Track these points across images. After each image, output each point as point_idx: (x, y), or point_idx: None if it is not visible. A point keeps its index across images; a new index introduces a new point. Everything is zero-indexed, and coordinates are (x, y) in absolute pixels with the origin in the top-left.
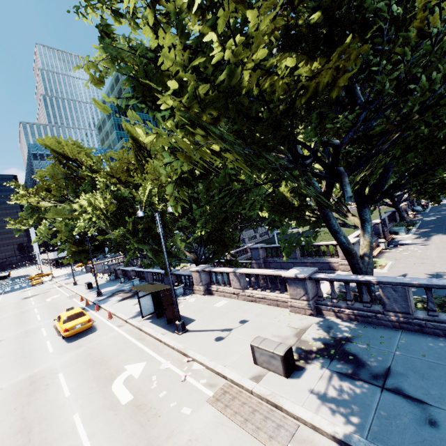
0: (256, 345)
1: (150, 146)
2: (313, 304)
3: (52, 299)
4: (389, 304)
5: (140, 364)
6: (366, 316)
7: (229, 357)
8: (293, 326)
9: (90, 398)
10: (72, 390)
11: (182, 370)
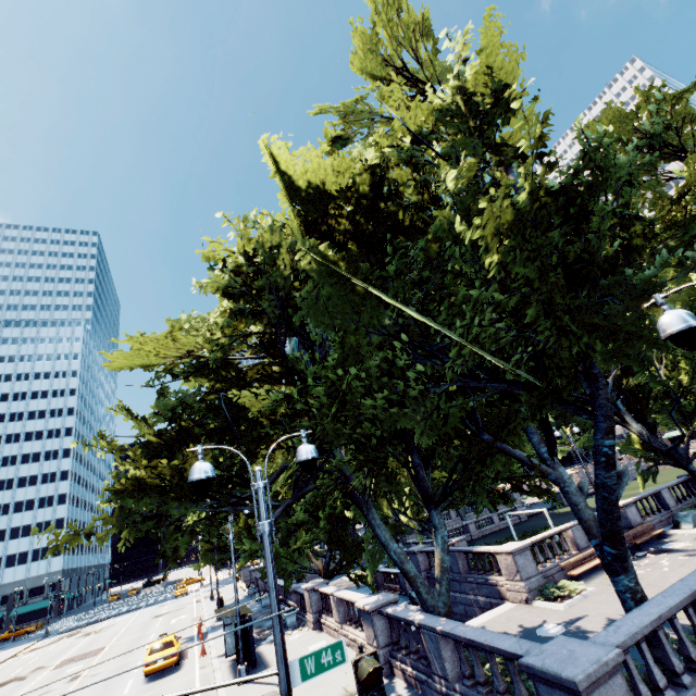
0: None
1: None
2: (385, 656)
3: (177, 620)
4: (432, 661)
5: None
6: (421, 680)
7: None
8: (348, 688)
9: None
10: None
11: None
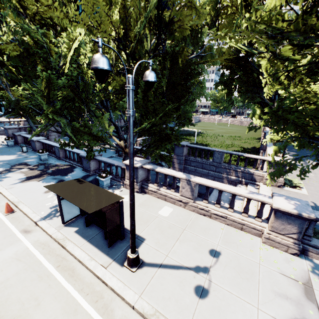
0: None
1: None
2: (301, 244)
3: None
4: None
5: None
6: None
7: None
8: (288, 274)
9: None
10: None
11: None
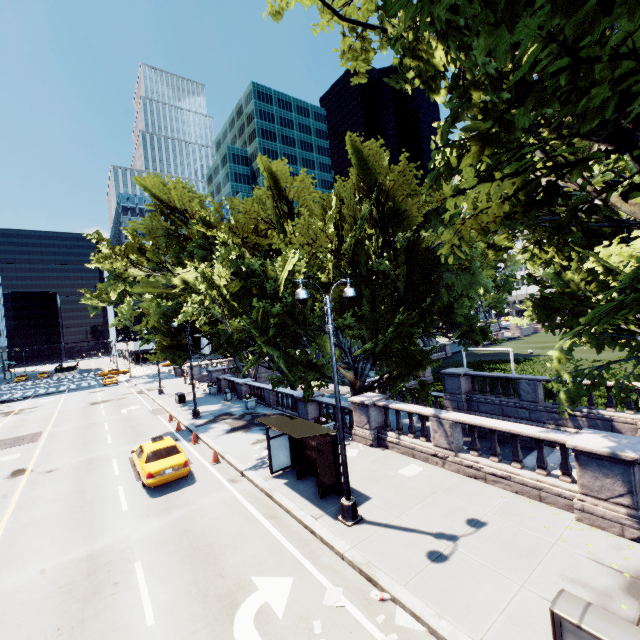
0: (571, 621)
1: (295, 195)
2: None
3: (129, 411)
4: None
5: (281, 579)
6: None
7: (479, 616)
8: (607, 562)
9: None
10: (158, 612)
11: (375, 622)
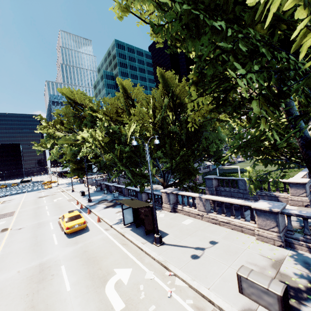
0: (244, 276)
1: (135, 96)
2: (283, 237)
3: (57, 200)
4: None
5: (127, 269)
6: None
7: (210, 279)
8: (266, 255)
9: (87, 298)
10: (71, 285)
11: (166, 284)
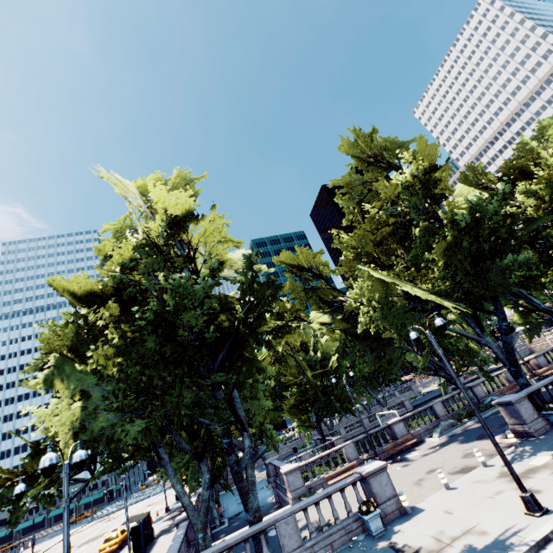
0: None
1: None
2: None
3: (153, 510)
4: None
5: None
6: None
7: None
8: None
9: None
10: None
11: None
